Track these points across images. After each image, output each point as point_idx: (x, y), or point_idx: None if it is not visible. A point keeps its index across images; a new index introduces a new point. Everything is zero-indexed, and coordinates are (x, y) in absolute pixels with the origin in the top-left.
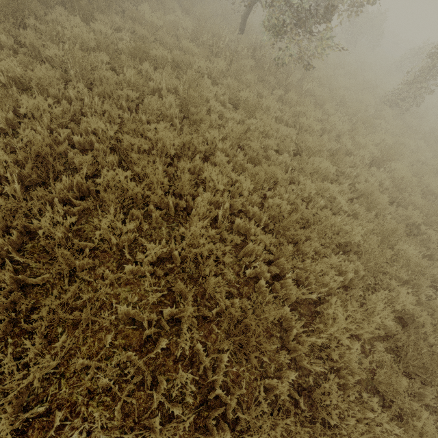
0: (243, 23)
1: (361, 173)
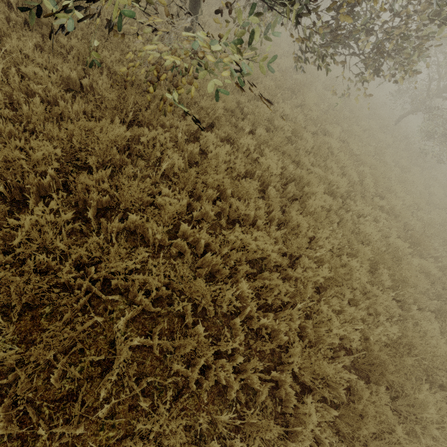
0: (399, 120)
1: None
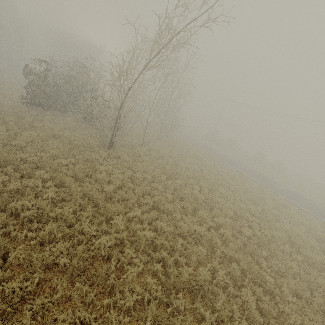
0: None
1: None
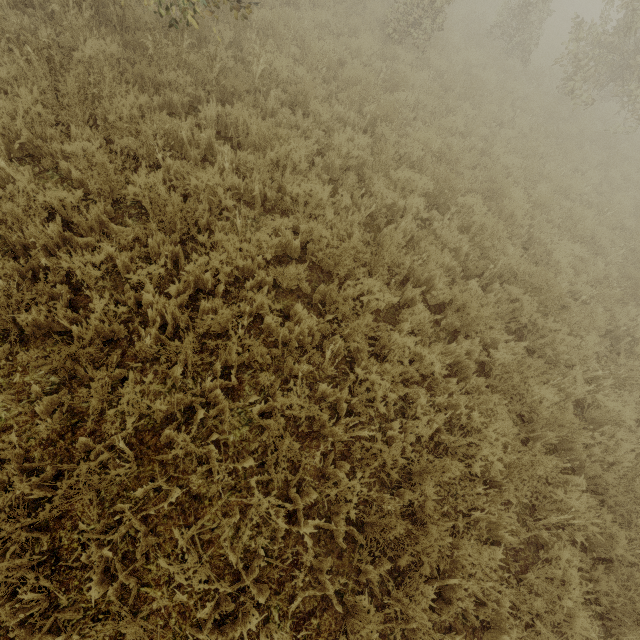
0: None
1: (429, 256)
